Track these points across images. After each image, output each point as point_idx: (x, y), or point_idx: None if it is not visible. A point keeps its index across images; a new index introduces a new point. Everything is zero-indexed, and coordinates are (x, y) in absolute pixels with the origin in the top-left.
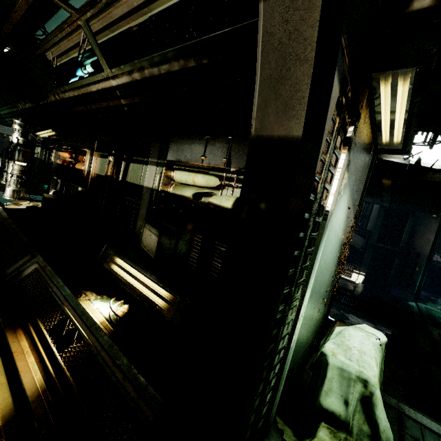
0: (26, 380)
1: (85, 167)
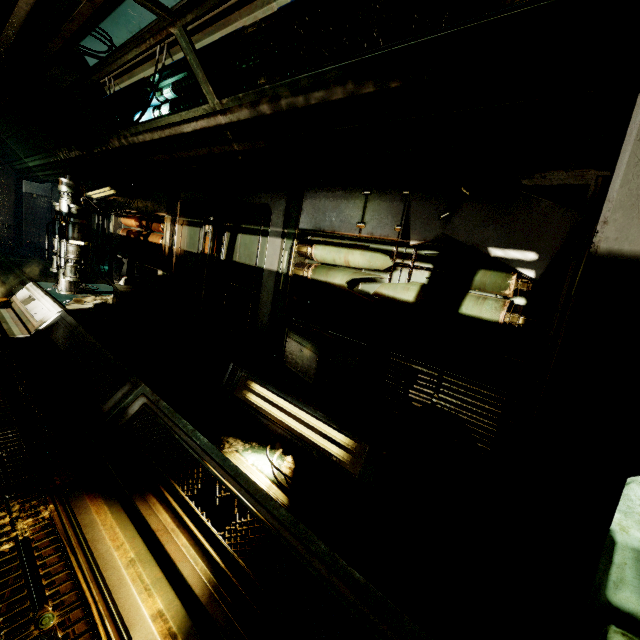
0: (187, 572)
1: (164, 241)
